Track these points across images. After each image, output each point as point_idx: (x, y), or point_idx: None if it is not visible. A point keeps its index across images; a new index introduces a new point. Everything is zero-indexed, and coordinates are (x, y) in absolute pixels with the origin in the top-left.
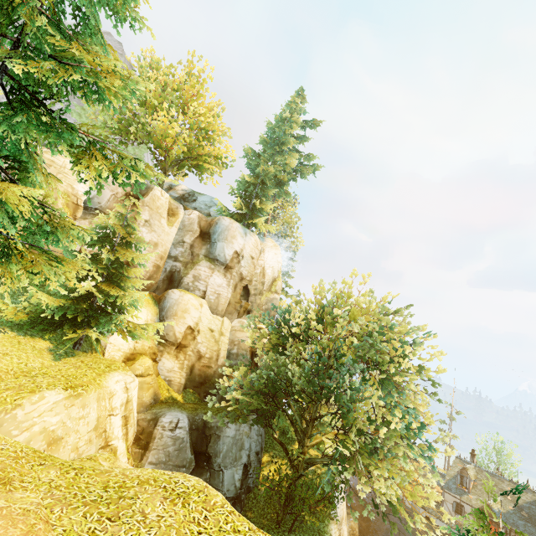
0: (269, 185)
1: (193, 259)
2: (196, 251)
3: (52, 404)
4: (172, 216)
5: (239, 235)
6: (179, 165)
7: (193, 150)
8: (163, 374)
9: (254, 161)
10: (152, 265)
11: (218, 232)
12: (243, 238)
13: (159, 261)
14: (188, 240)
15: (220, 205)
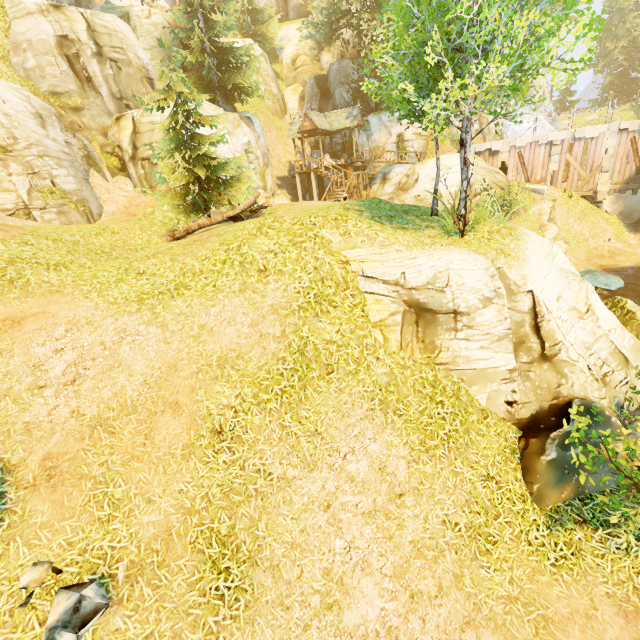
0: None
1: None
2: None
3: None
4: None
5: None
6: None
7: None
8: (325, 68)
9: None
10: None
11: None
12: None
13: None
14: None
15: None
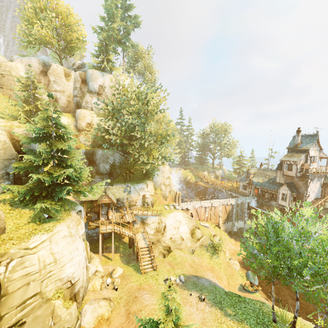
0: (110, 44)
1: (83, 94)
2: (83, 90)
3: (0, 121)
4: (68, 77)
5: (99, 77)
6: (69, 50)
7: (66, 39)
8: (82, 142)
9: (100, 33)
10: (65, 101)
11: (88, 78)
12: (102, 78)
13: (68, 99)
14: (77, 86)
15: (88, 64)
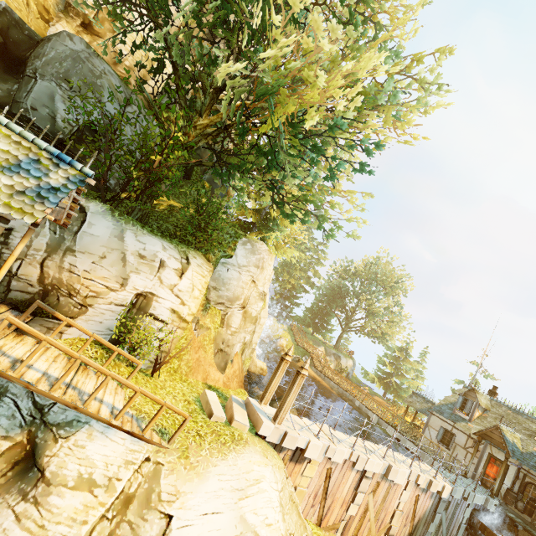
0: None
1: None
2: None
3: None
4: None
5: None
6: None
7: None
8: None
9: None
10: None
11: None
12: None
13: None
14: None
15: None
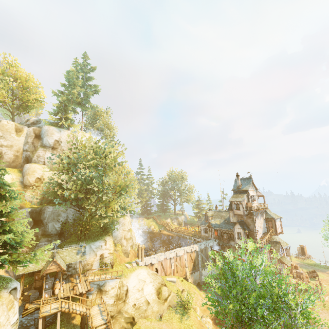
0: (69, 105)
1: (35, 149)
2: (36, 145)
3: None
4: (19, 132)
5: (55, 132)
6: (24, 108)
7: (23, 99)
8: (28, 200)
9: (59, 96)
10: (12, 155)
11: (43, 133)
12: (59, 133)
13: (16, 153)
14: (29, 141)
15: (45, 121)
